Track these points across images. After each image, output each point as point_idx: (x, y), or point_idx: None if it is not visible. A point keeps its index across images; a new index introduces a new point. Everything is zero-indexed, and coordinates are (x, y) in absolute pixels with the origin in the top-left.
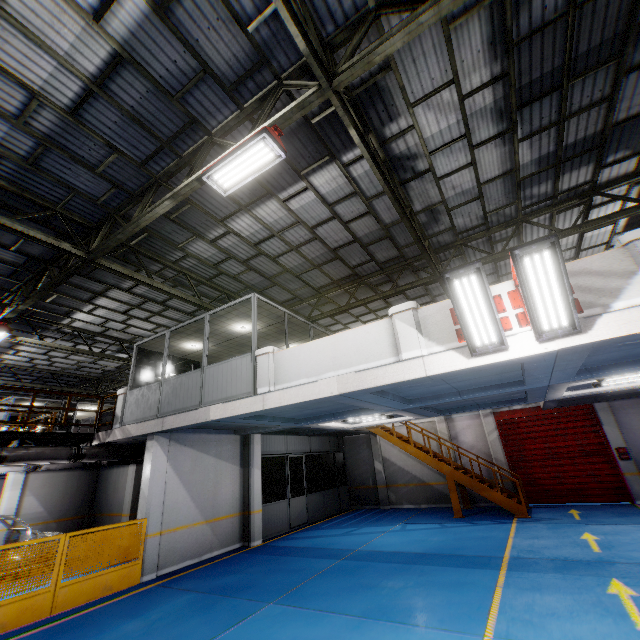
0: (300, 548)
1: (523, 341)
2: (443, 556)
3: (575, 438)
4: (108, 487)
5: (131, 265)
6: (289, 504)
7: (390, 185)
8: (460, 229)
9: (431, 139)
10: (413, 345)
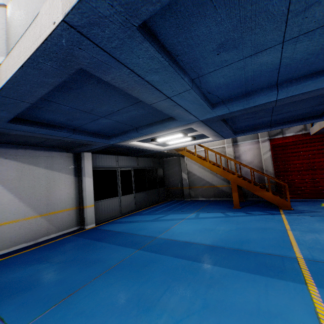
0: (116, 233)
1: None
2: (231, 252)
3: None
4: None
5: None
6: (120, 200)
7: None
8: None
9: None
10: None
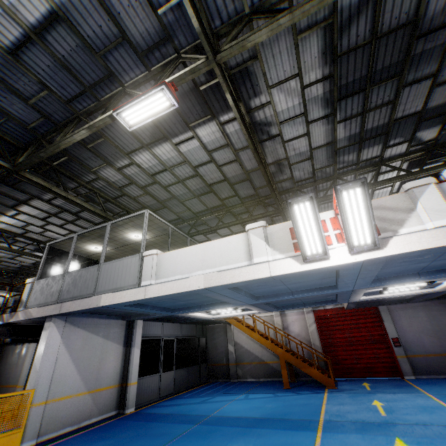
0: (165, 414)
1: (340, 253)
2: (275, 420)
3: (366, 330)
4: (9, 362)
5: (52, 181)
6: (160, 377)
7: (252, 139)
8: (297, 179)
9: (281, 113)
10: (262, 253)
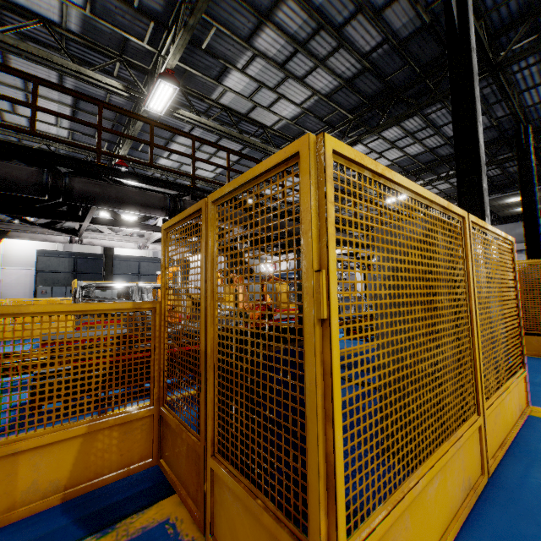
0: None
1: None
2: None
3: None
4: None
5: (508, 150)
6: None
7: None
8: None
9: None
10: None
